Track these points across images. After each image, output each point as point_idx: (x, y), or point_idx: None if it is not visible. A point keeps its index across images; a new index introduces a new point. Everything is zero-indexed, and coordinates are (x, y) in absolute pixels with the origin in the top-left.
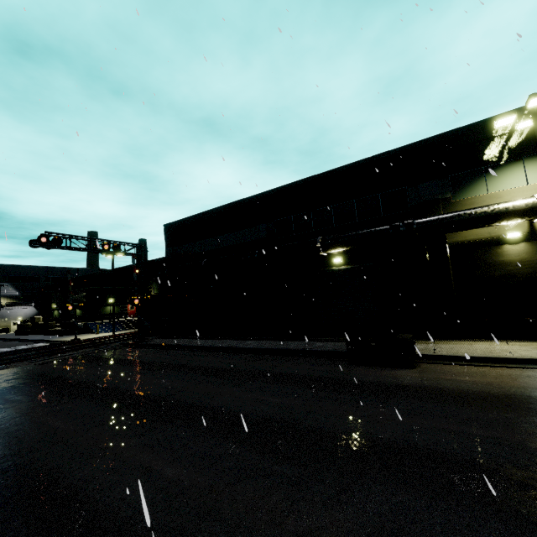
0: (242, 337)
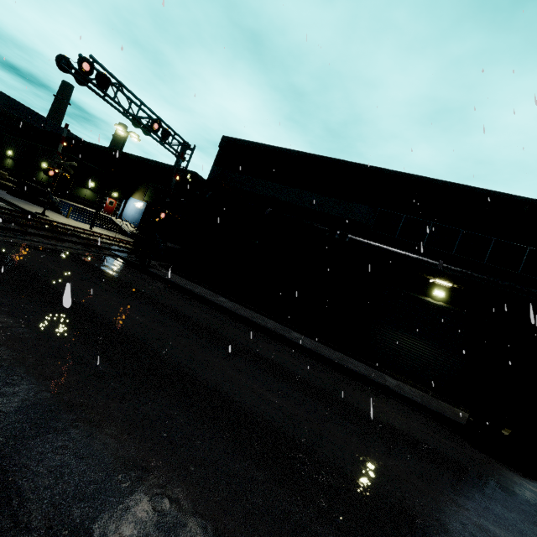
0: (274, 317)
